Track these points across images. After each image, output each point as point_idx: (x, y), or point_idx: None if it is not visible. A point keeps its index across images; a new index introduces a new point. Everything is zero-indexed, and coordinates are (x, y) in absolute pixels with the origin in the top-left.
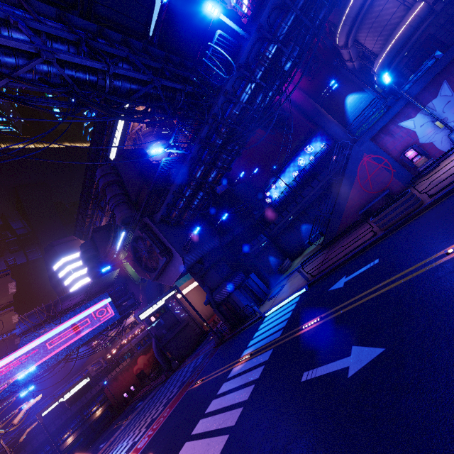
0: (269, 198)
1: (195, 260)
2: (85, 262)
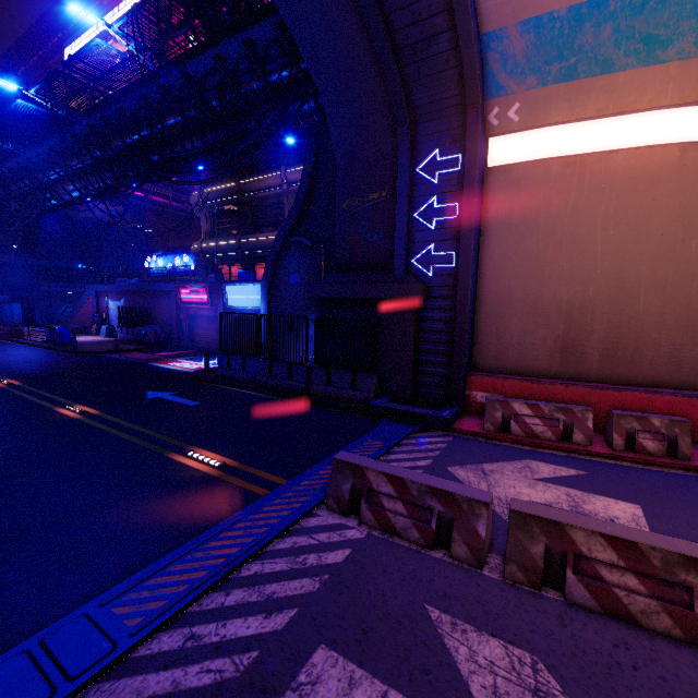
0: (148, 263)
1: None
2: None
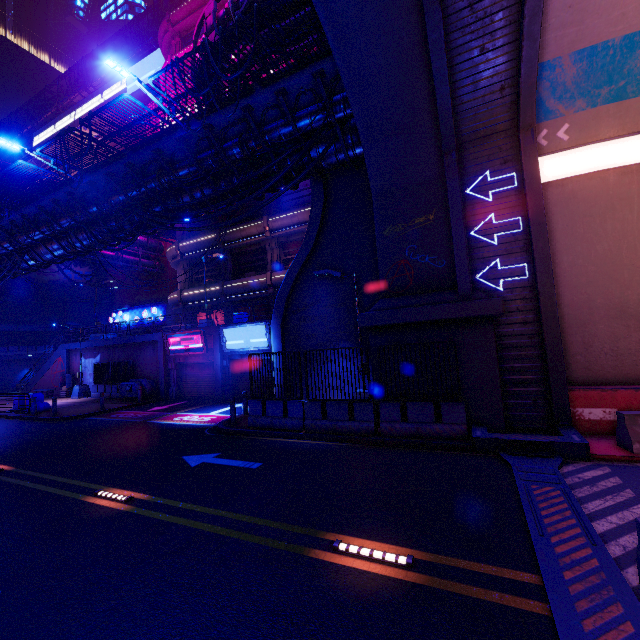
0: (113, 319)
1: None
2: None
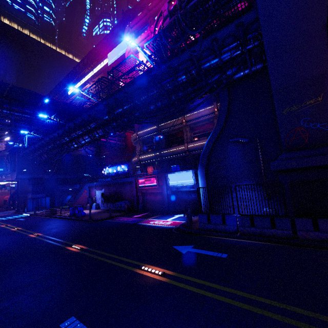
0: (104, 171)
1: (25, 178)
2: (9, 136)
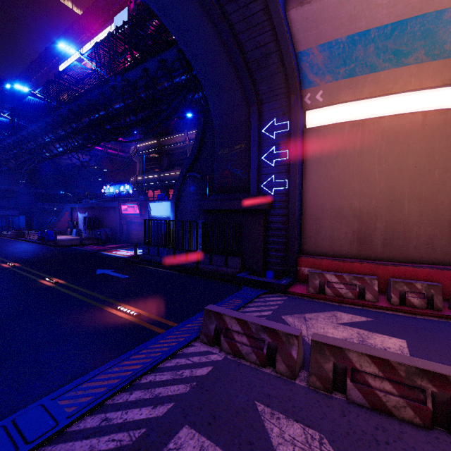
0: (104, 190)
1: None
2: None
